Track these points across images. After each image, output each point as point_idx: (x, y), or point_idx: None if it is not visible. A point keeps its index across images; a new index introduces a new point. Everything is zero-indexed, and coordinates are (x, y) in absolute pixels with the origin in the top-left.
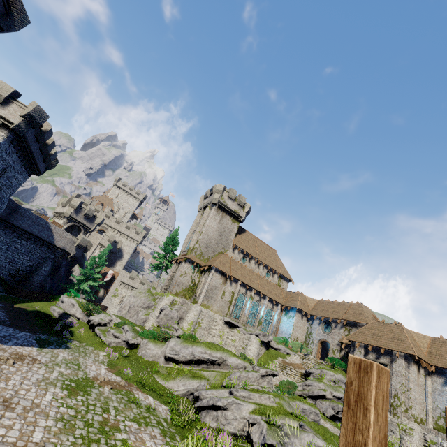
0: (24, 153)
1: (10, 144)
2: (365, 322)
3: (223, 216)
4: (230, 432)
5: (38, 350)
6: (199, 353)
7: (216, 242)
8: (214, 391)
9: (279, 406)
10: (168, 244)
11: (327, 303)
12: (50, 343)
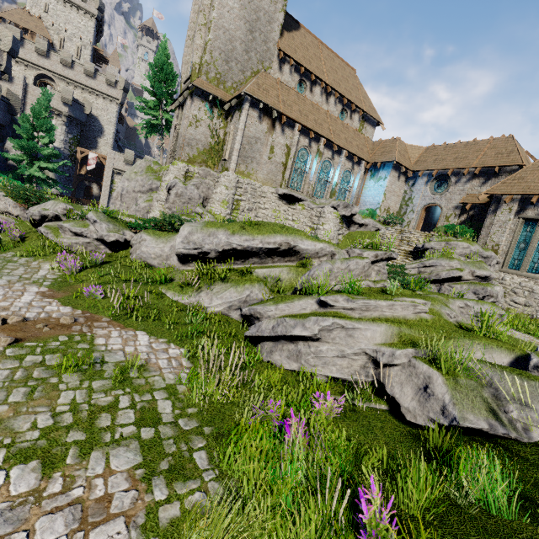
0: None
1: None
2: (521, 163)
3: None
4: (331, 378)
5: None
6: (241, 241)
7: (243, 47)
8: (281, 304)
9: (436, 318)
10: (158, 79)
11: (444, 148)
12: None
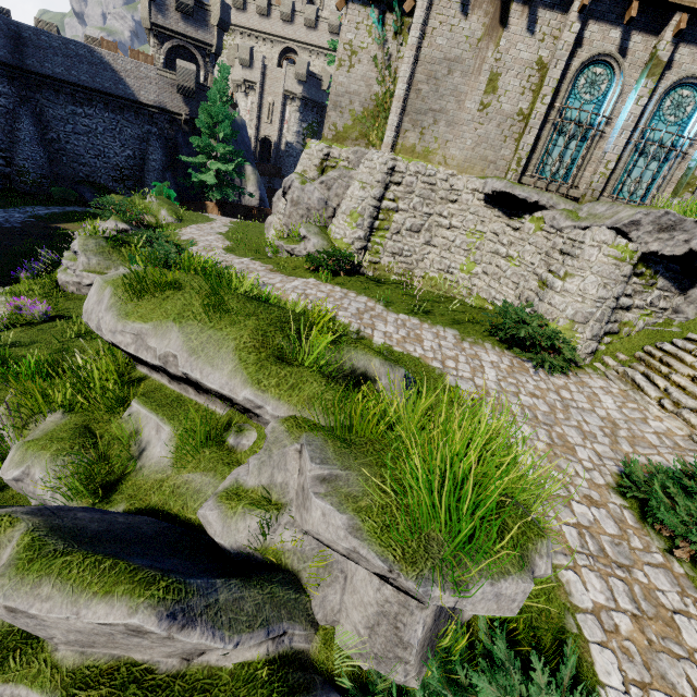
0: None
1: None
2: None
3: None
4: None
5: None
6: (108, 330)
7: None
8: None
9: None
10: None
11: None
12: None
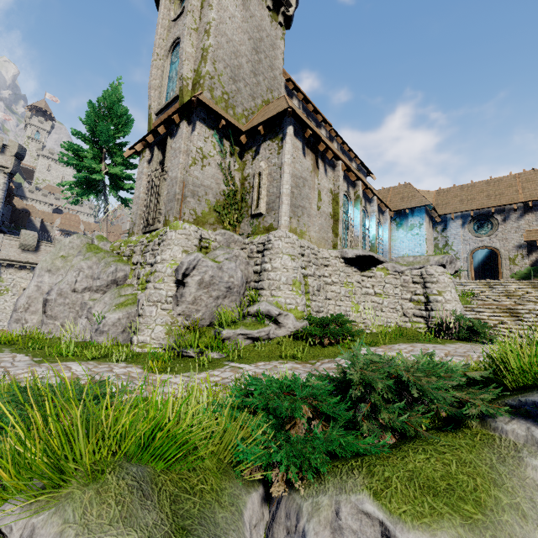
0: None
1: None
2: None
3: None
4: None
5: None
6: None
7: (250, 67)
8: None
9: None
10: (95, 121)
11: (461, 189)
12: None
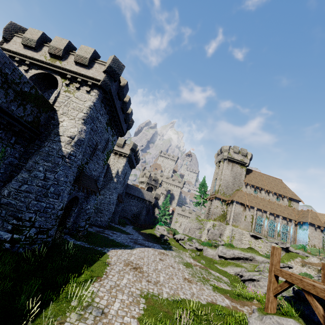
0: (130, 163)
1: (127, 162)
2: None
3: (232, 165)
4: (263, 292)
5: (165, 251)
6: (237, 254)
7: (232, 183)
8: (250, 272)
9: None
10: (201, 188)
11: None
12: (166, 248)
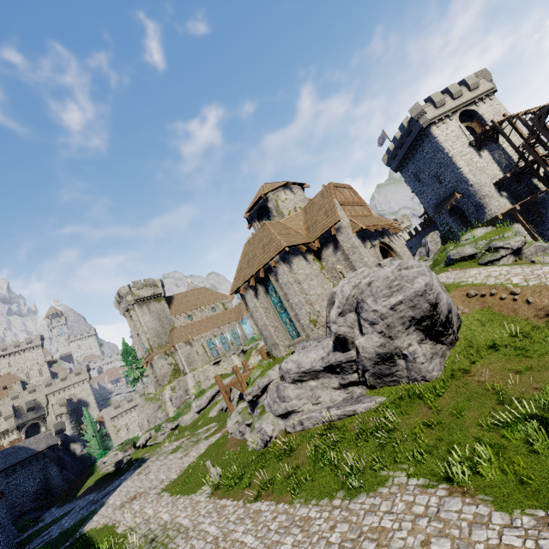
0: None
1: None
2: None
3: (148, 306)
4: None
5: (142, 467)
6: (210, 394)
7: (161, 327)
8: None
9: None
10: (125, 358)
11: None
12: (140, 465)
